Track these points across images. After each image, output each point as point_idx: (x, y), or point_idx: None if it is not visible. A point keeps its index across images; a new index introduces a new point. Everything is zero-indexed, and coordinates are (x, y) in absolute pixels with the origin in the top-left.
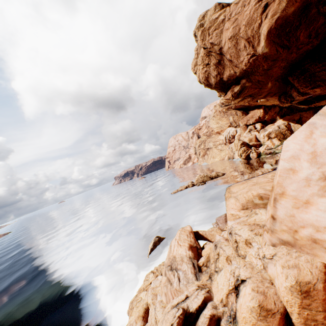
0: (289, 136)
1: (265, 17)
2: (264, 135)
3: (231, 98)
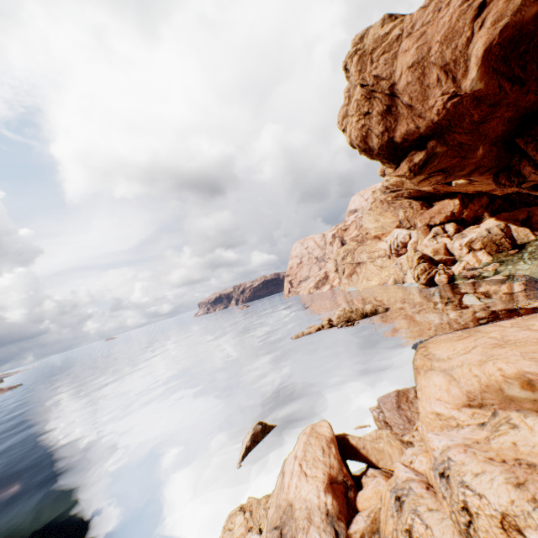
0: (508, 248)
1: (480, 26)
2: (460, 244)
3: (407, 173)
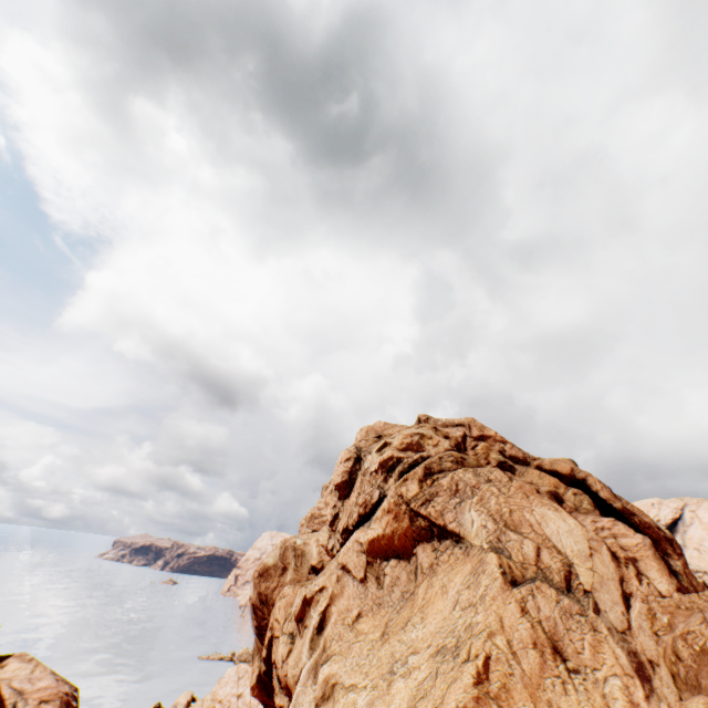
0: None
1: None
2: None
3: None
